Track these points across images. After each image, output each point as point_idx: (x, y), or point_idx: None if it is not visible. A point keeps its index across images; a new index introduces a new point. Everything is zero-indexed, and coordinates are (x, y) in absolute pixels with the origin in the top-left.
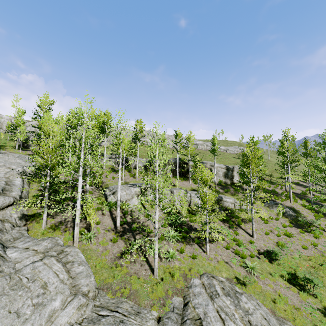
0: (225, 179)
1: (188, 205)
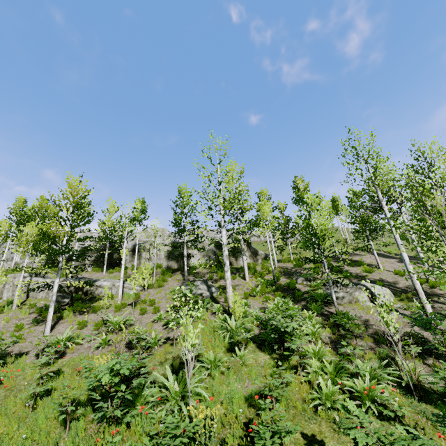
0: (169, 261)
1: (25, 296)
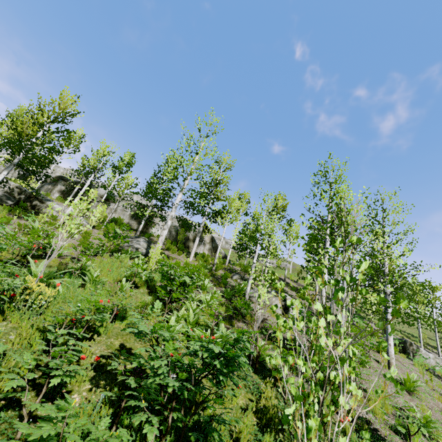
0: (131, 219)
1: None
